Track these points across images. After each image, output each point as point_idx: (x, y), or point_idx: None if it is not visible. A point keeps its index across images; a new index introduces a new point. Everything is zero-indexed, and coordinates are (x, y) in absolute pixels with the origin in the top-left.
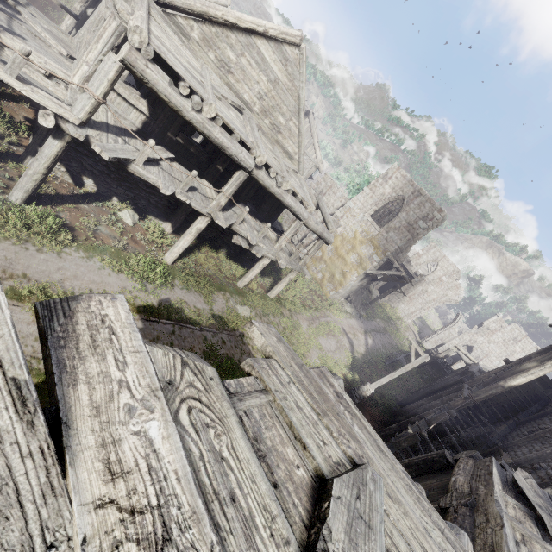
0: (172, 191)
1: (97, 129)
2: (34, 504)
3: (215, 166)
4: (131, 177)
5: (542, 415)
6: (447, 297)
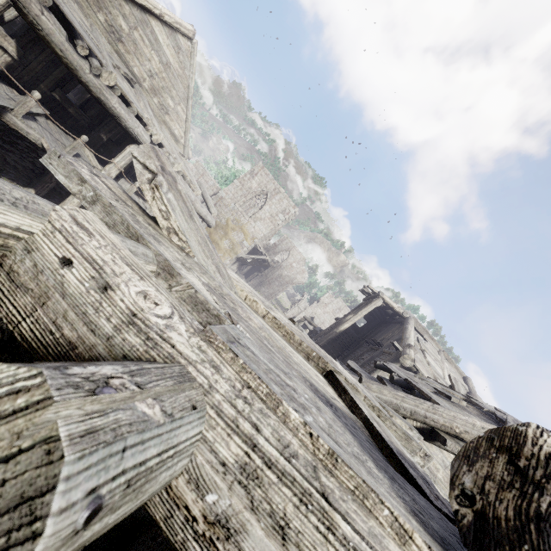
0: None
1: None
2: (227, 278)
3: (98, 133)
4: None
5: (356, 349)
6: (296, 279)
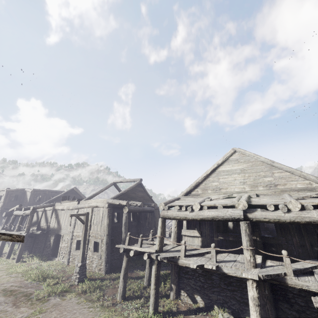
0: (198, 264)
1: (168, 252)
2: None
3: None
4: (214, 281)
5: None
6: None
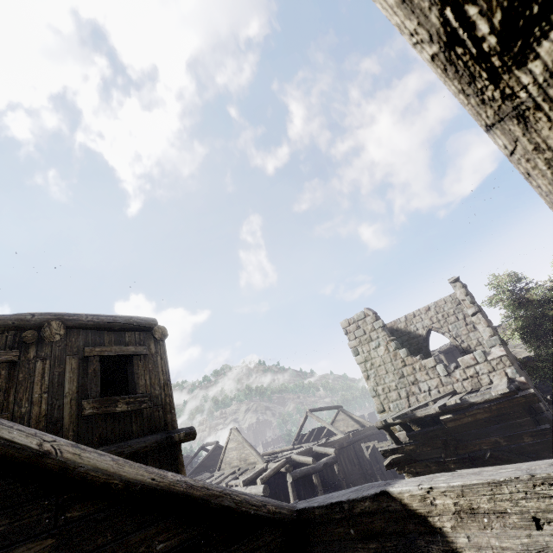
0: None
1: None
2: None
3: None
4: None
5: None
6: None
